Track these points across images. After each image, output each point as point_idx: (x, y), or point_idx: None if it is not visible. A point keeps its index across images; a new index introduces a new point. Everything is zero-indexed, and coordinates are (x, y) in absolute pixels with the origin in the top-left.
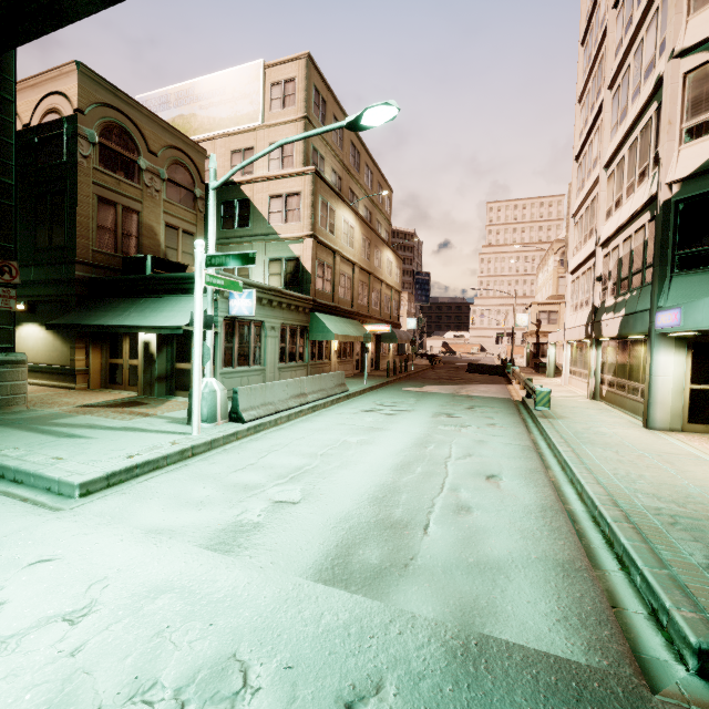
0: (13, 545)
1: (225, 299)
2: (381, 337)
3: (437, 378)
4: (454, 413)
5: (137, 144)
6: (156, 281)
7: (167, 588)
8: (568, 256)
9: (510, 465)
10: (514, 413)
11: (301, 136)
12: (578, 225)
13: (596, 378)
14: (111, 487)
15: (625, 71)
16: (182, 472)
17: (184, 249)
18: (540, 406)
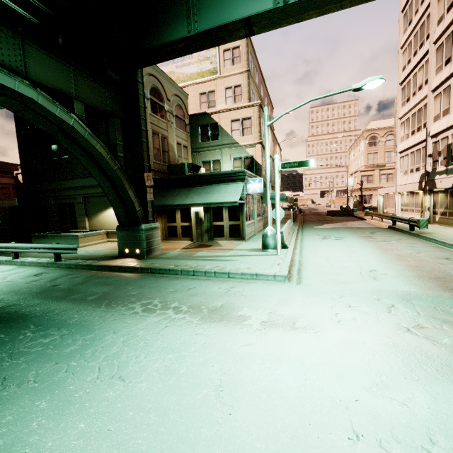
0: (316, 294)
1: (245, 184)
2: None
3: (318, 220)
4: (370, 236)
5: (163, 96)
6: (203, 177)
7: (407, 299)
8: (397, 142)
9: (446, 254)
10: (400, 234)
11: (324, 96)
12: (405, 124)
13: (430, 211)
14: (291, 277)
15: (448, 34)
16: (310, 269)
17: (184, 156)
18: (421, 227)
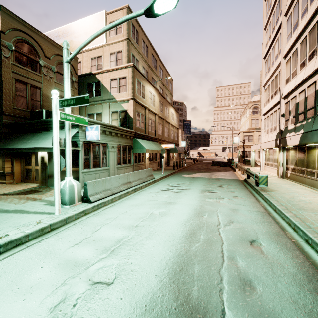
0: None
1: (83, 131)
2: (170, 150)
3: (198, 169)
4: (212, 190)
5: (38, 52)
6: (45, 123)
7: None
8: (262, 106)
9: (260, 230)
10: (245, 188)
11: (117, 23)
12: (267, 90)
13: (283, 167)
14: None
15: (295, 3)
16: (33, 249)
17: None
18: (261, 184)
